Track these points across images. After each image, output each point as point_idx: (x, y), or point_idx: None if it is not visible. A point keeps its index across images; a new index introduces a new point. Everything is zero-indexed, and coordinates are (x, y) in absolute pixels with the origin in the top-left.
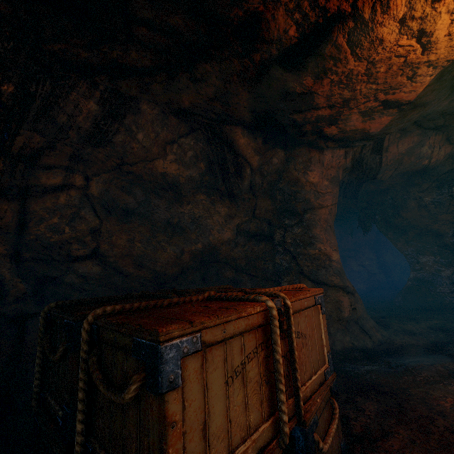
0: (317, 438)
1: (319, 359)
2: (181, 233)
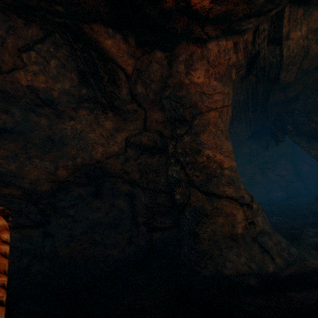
0: None
1: None
2: (61, 148)
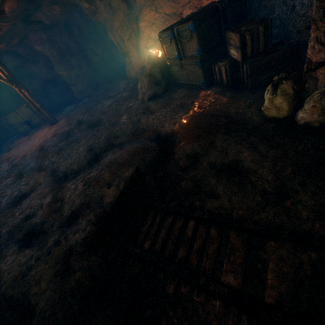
0: (32, 121)
1: (31, 114)
2: (35, 78)
